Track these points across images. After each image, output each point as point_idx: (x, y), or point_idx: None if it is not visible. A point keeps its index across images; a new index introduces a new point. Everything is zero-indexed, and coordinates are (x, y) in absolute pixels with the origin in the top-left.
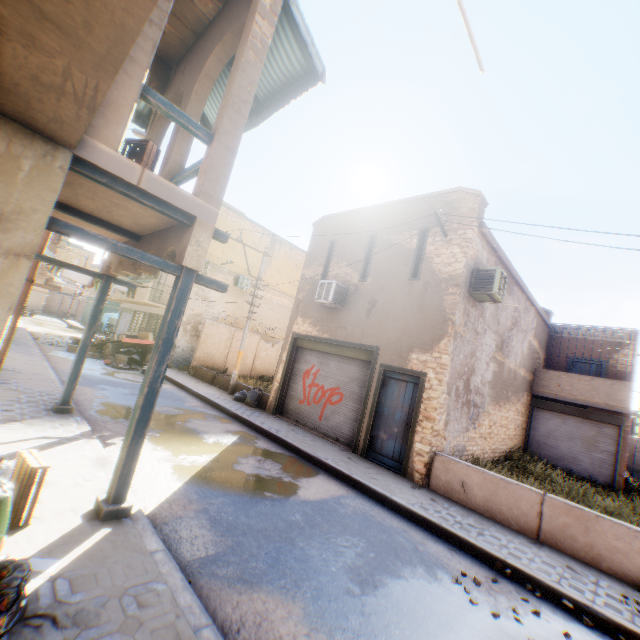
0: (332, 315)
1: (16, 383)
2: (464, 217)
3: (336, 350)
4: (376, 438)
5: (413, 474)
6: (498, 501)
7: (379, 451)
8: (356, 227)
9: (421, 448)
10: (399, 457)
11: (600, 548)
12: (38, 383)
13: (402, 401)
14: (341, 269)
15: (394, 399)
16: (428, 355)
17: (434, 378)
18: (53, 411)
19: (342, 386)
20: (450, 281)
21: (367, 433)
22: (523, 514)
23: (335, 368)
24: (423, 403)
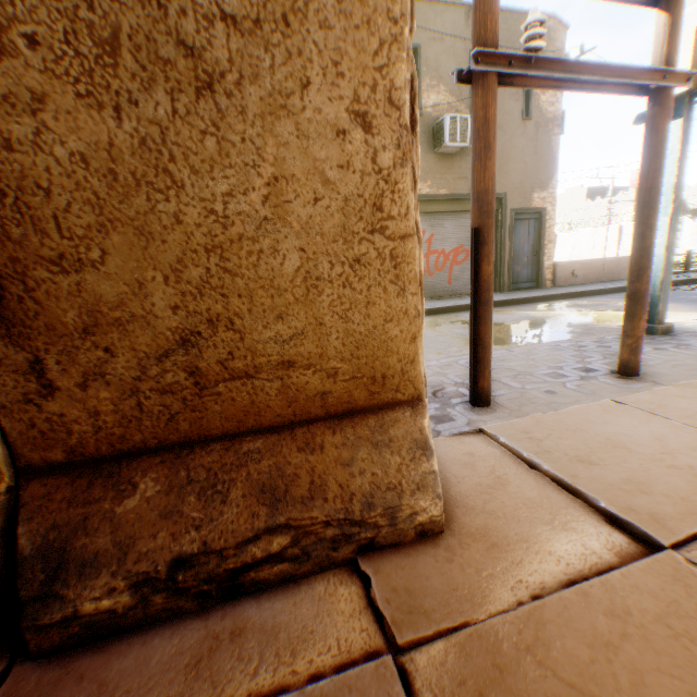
0: (445, 164)
1: (566, 367)
2: (559, 54)
3: (456, 206)
4: (513, 273)
5: (546, 283)
6: (587, 273)
7: (517, 281)
8: (448, 32)
9: (549, 264)
10: (531, 278)
11: (620, 271)
12: (517, 361)
13: (528, 236)
14: (441, 98)
15: (522, 237)
16: (545, 192)
17: (551, 210)
18: (667, 334)
19: (466, 243)
20: (554, 122)
21: (510, 272)
22: (597, 273)
23: (453, 227)
24: (546, 232)
